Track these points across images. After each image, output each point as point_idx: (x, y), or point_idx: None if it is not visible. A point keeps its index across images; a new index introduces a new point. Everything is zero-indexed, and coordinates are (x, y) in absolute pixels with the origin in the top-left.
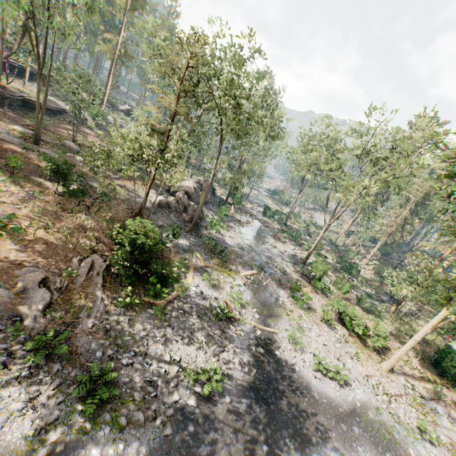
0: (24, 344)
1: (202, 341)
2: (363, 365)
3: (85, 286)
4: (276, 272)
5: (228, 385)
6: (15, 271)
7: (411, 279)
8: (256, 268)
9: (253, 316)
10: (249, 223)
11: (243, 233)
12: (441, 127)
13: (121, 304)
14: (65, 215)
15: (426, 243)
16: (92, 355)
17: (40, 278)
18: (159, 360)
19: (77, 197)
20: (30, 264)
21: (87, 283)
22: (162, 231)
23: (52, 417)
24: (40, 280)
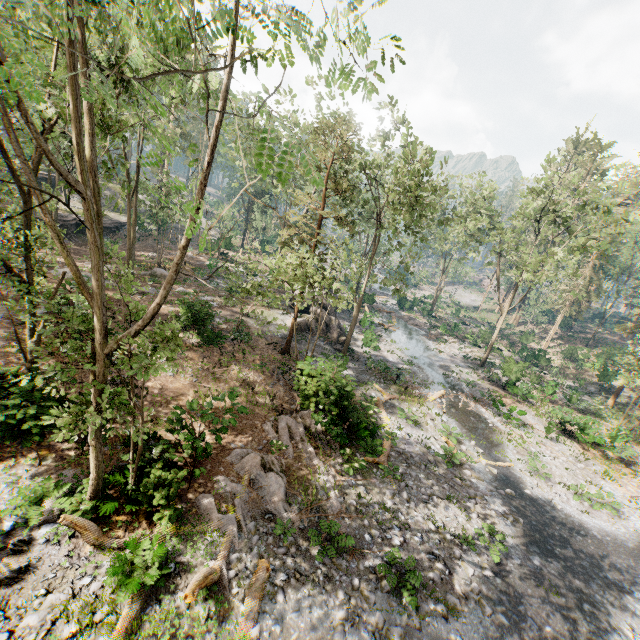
0: (296, 544)
1: (450, 497)
2: (619, 485)
3: (298, 458)
4: (462, 386)
5: (507, 544)
6: (225, 459)
7: (638, 362)
8: (439, 386)
9: (476, 451)
10: (393, 325)
11: (396, 341)
12: (605, 150)
13: (350, 472)
14: (218, 371)
15: (638, 310)
16: (362, 540)
17: (259, 460)
18: (426, 531)
19: (216, 344)
20: (231, 446)
21: (298, 454)
22: (317, 364)
23: (381, 620)
24: (260, 463)
